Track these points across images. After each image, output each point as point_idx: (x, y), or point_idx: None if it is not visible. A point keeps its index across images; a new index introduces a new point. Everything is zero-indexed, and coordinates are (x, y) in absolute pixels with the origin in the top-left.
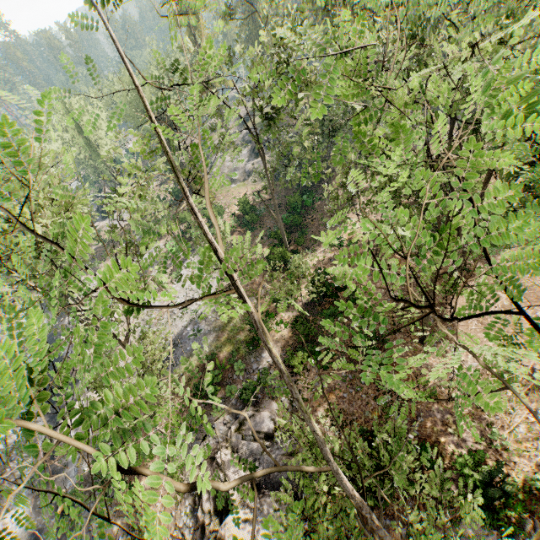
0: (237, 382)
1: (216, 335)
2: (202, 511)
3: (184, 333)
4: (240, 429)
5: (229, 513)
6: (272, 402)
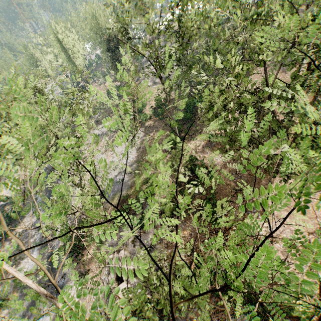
0: (137, 214)
1: (130, 184)
2: (110, 277)
3: (115, 180)
4: (133, 241)
5: (122, 282)
6: (153, 229)
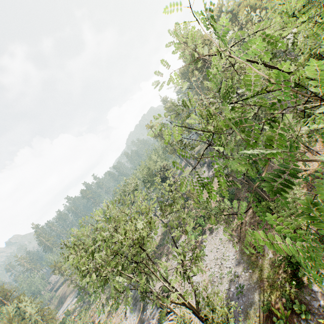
0: None
1: (257, 286)
2: None
3: (230, 295)
4: None
5: None
6: None
